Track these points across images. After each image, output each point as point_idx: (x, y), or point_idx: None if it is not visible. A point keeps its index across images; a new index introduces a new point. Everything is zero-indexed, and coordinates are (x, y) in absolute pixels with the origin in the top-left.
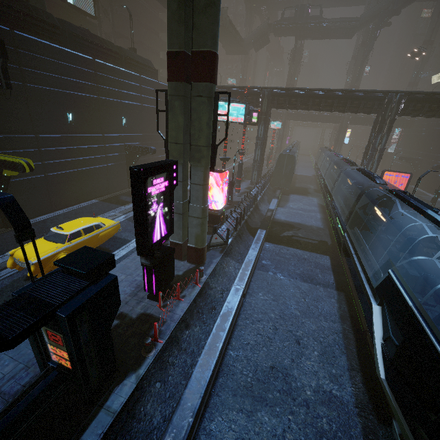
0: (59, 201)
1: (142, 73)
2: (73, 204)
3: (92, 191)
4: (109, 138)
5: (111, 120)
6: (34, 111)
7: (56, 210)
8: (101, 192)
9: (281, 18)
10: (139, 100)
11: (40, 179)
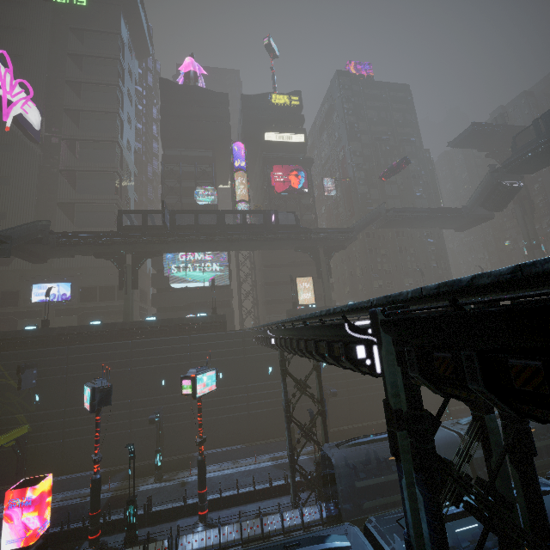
0: (71, 465)
1: (202, 330)
2: (86, 470)
3: (109, 458)
4: (138, 403)
5: (145, 385)
6: (71, 391)
7: (67, 473)
8: (120, 460)
9: (513, 153)
10: (186, 359)
11: (57, 444)
